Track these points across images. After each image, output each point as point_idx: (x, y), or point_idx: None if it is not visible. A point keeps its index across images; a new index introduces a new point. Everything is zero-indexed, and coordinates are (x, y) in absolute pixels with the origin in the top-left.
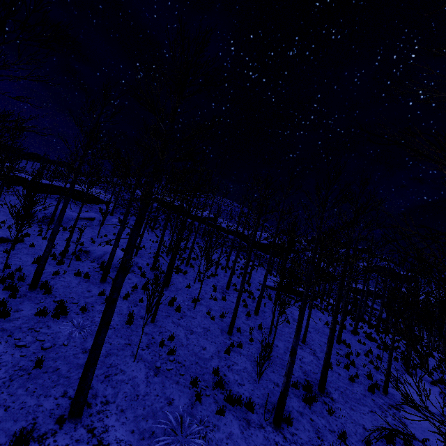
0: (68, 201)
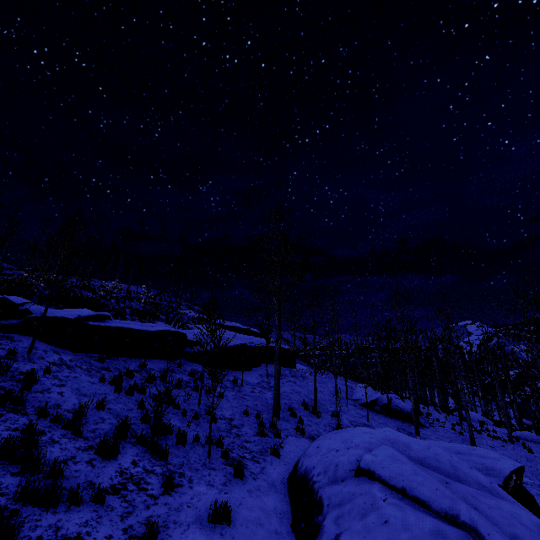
0: None
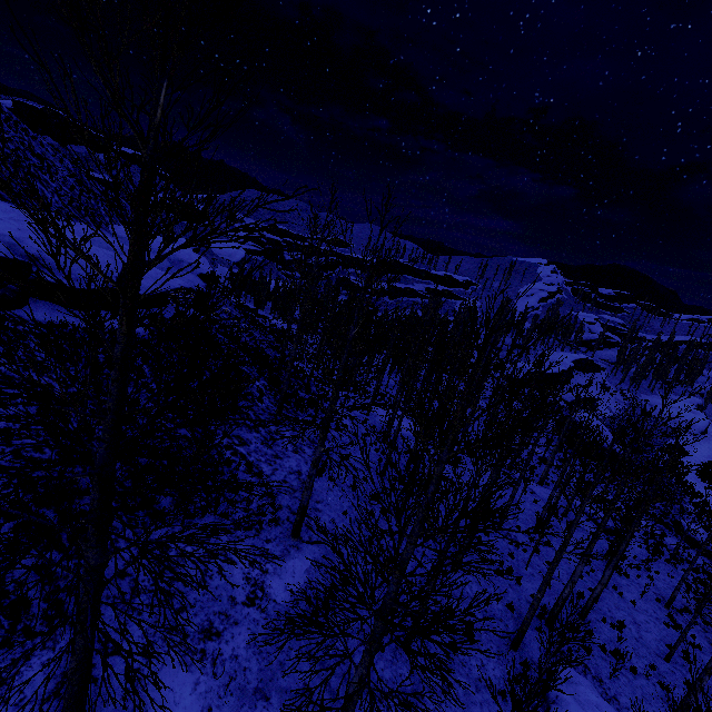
0: None
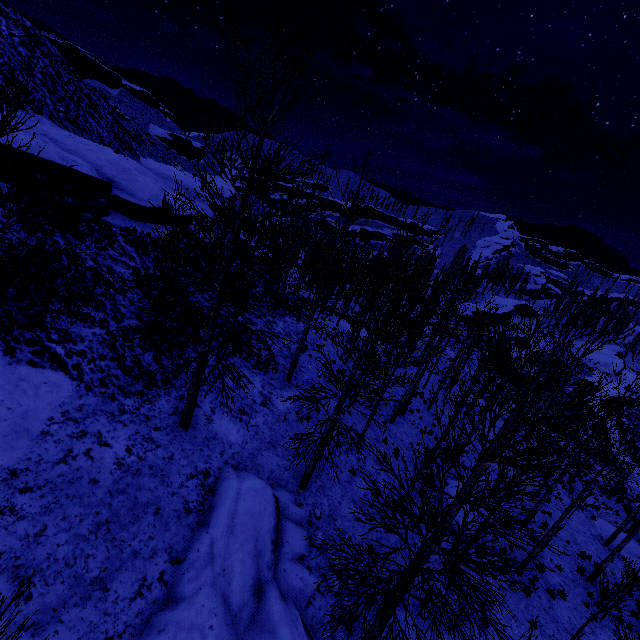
0: (638, 525)
